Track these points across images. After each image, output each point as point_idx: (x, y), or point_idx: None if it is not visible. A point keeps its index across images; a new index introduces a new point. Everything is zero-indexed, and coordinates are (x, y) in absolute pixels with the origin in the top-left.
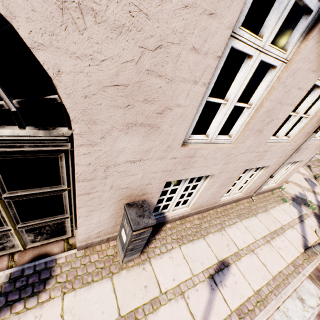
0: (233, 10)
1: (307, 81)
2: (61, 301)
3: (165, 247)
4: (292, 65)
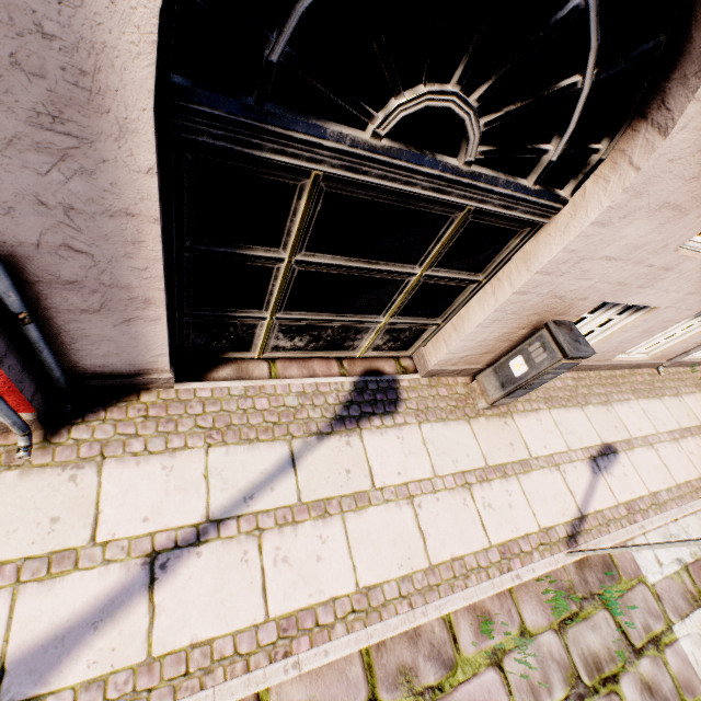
0: None
1: None
2: (419, 430)
3: (529, 404)
4: None
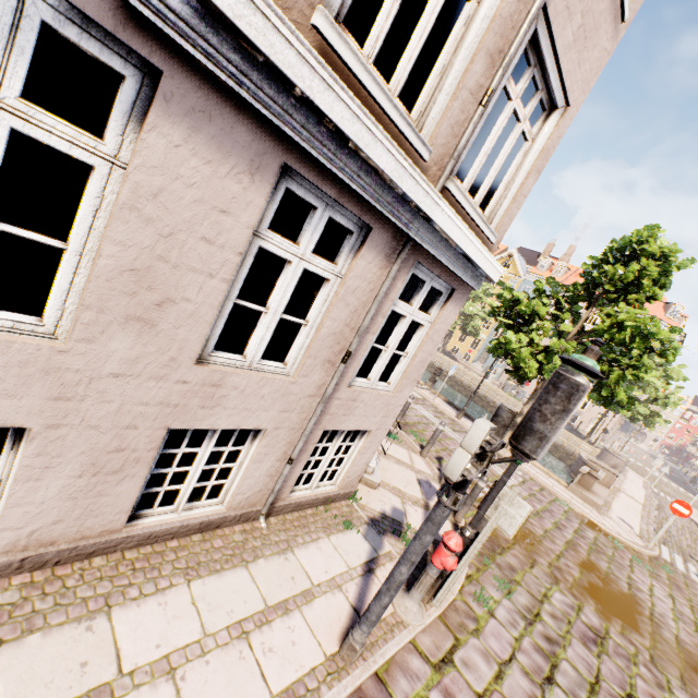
0: None
1: (220, 230)
2: None
3: None
4: (134, 174)
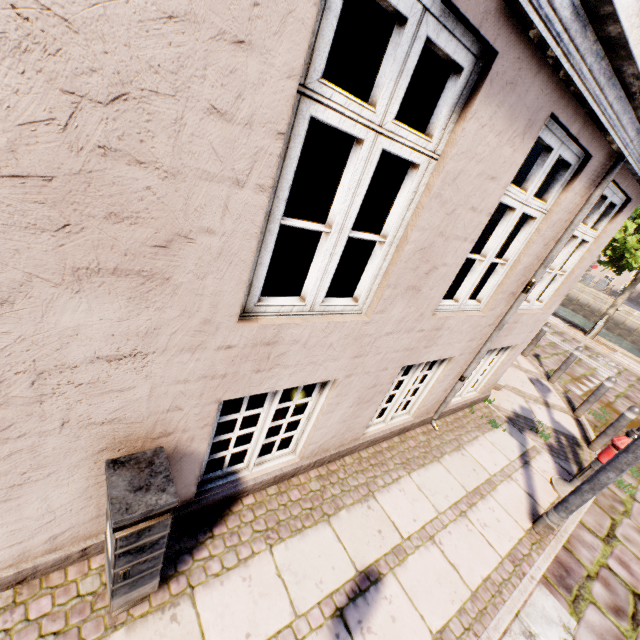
0: (290, 41)
1: (484, 196)
2: None
3: (235, 554)
4: (448, 164)
